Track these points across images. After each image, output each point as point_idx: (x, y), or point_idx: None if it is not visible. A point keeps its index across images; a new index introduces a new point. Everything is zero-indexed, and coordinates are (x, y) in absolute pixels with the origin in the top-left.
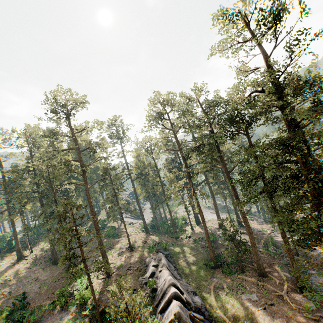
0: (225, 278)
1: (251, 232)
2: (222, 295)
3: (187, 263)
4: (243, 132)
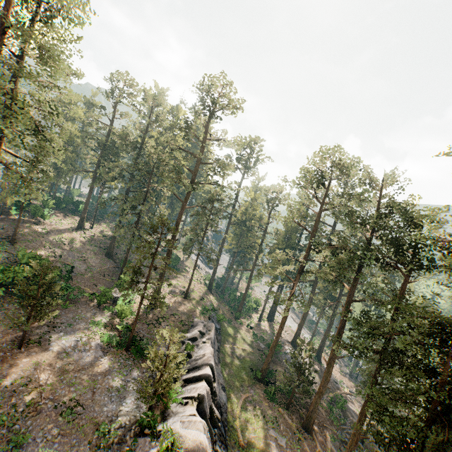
0: (264, 399)
1: (327, 379)
2: (250, 412)
3: (233, 352)
4: (406, 272)
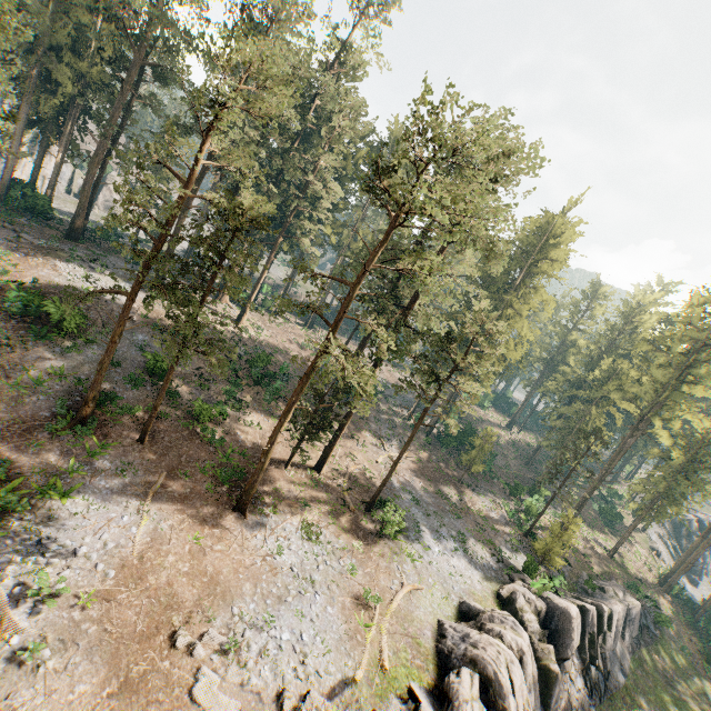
0: None
1: None
2: None
3: (666, 675)
4: None
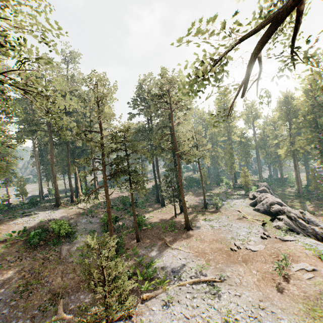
0: (303, 200)
1: None
2: (294, 202)
3: (282, 193)
4: None
